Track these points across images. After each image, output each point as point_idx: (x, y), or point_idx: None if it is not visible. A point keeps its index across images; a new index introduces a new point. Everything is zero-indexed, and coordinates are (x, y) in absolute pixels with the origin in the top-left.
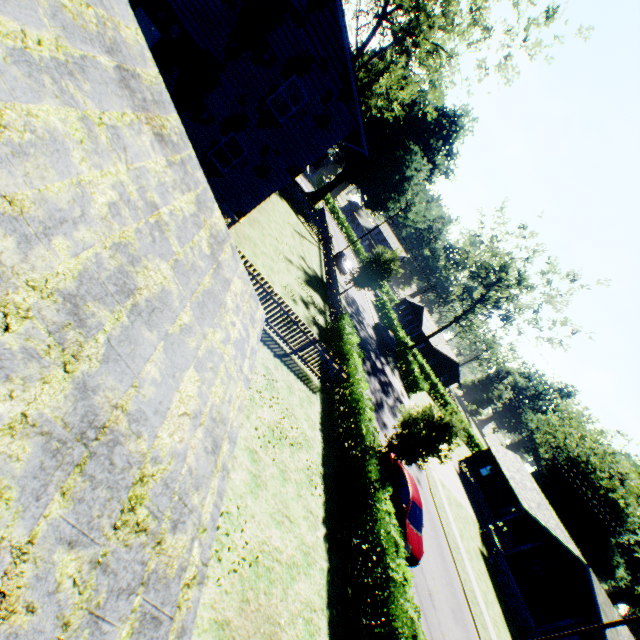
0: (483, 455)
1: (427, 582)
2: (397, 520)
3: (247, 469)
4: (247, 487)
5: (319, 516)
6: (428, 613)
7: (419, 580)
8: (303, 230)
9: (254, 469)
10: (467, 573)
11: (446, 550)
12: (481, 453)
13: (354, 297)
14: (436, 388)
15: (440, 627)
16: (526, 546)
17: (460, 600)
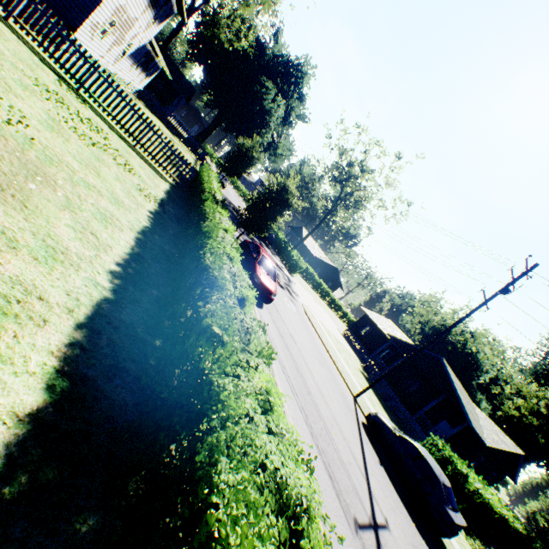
0: (361, 321)
1: (289, 330)
2: (248, 266)
3: (39, 115)
4: (35, 118)
5: (146, 207)
6: (286, 338)
7: (279, 322)
8: (177, 142)
9: (51, 123)
10: (341, 362)
11: (318, 341)
12: (360, 320)
13: (235, 205)
14: (322, 288)
15: (300, 352)
16: (397, 362)
17: (330, 365)
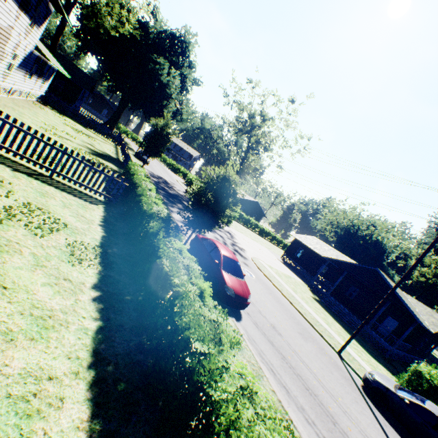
0: (293, 245)
1: (268, 320)
2: (214, 275)
3: None
4: None
5: (86, 283)
6: (275, 340)
7: (259, 320)
8: (93, 135)
9: None
10: (306, 309)
11: (283, 299)
12: (292, 244)
13: (162, 176)
14: (250, 222)
15: (290, 347)
16: (339, 280)
17: (305, 326)
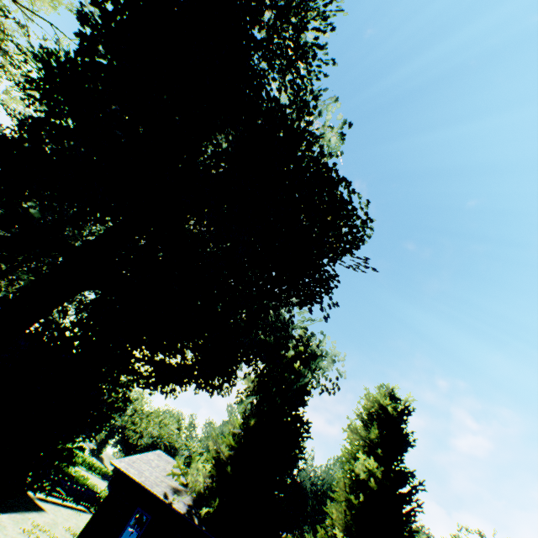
0: (119, 474)
1: None
2: None
3: None
4: None
5: None
6: None
7: None
8: None
9: None
10: None
11: None
12: (117, 474)
13: None
14: None
15: None
16: None
17: None
